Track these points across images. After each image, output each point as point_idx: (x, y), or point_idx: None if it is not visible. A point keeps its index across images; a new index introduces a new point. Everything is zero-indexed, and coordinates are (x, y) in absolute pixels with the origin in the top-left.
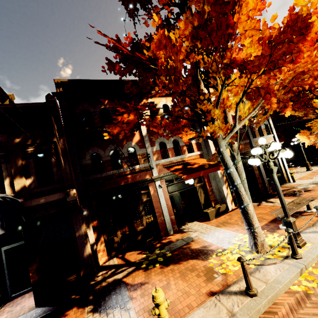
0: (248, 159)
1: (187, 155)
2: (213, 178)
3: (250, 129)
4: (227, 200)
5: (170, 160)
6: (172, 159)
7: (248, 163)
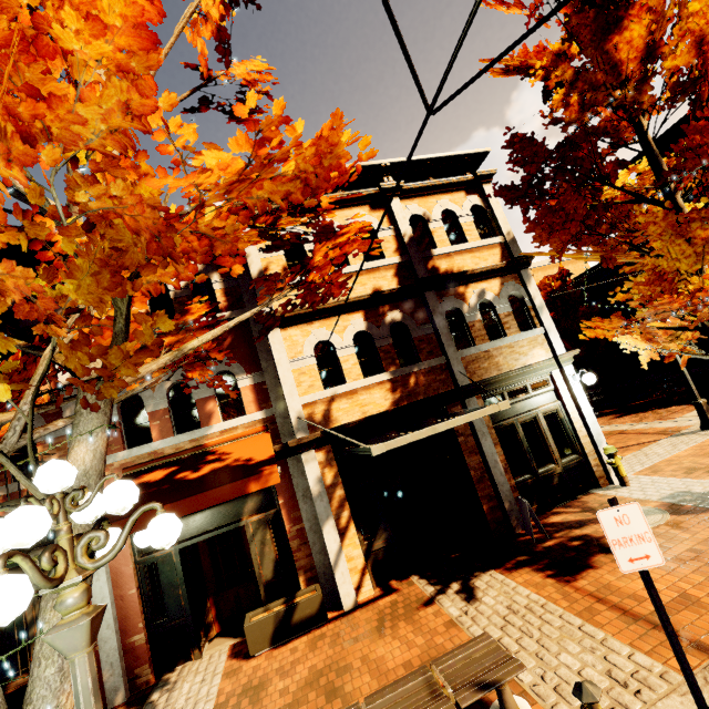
0: (393, 434)
1: (215, 429)
2: (306, 494)
3: (446, 322)
4: (337, 573)
5: (153, 450)
6: (156, 447)
7: (445, 432)
